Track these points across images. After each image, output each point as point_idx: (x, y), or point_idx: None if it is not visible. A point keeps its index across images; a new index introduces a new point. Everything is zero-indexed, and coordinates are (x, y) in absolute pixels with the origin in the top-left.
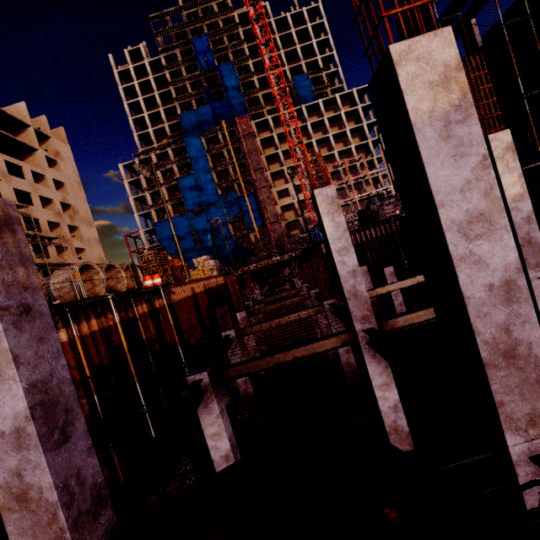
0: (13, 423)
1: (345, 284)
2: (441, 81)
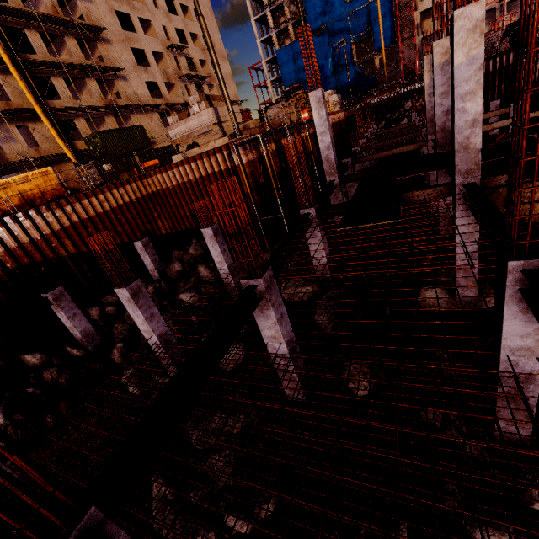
0: (327, 145)
1: (428, 114)
2: (444, 53)
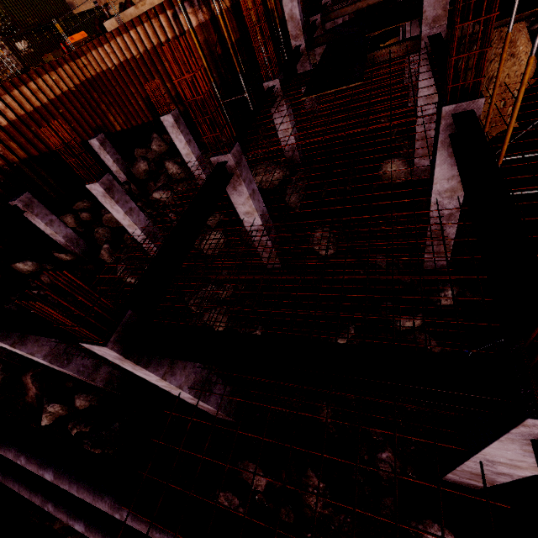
0: None
1: None
2: None
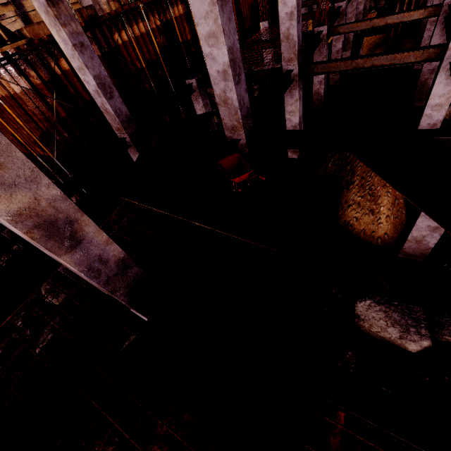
0: (95, 88)
1: (282, 26)
2: None
